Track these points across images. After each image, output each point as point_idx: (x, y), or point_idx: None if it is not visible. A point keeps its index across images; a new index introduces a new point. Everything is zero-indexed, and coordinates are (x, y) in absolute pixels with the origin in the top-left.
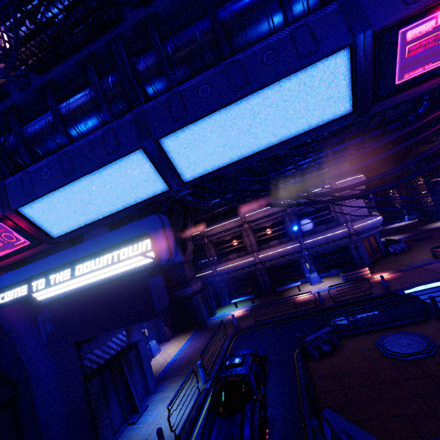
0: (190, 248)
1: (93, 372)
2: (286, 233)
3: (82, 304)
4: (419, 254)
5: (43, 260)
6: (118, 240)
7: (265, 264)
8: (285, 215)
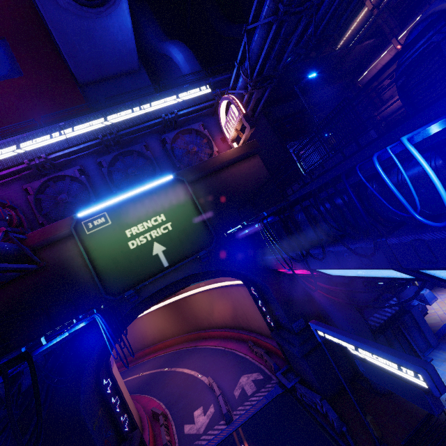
0: None
1: (377, 329)
2: None
3: (380, 374)
4: None
5: (349, 339)
6: (396, 362)
7: None
8: None
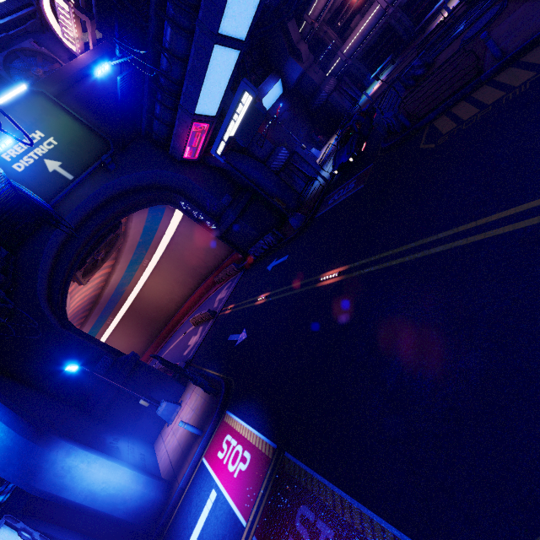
0: (304, 51)
1: (279, 172)
2: None
3: (244, 128)
4: None
5: (224, 123)
6: (238, 99)
7: (397, 2)
8: None
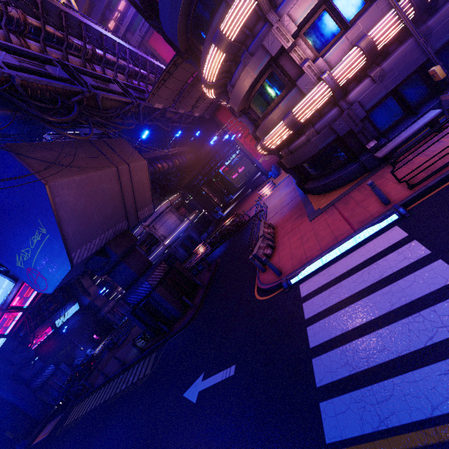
0: (93, 290)
1: (40, 387)
2: None
3: None
4: None
5: None
6: None
7: None
8: None
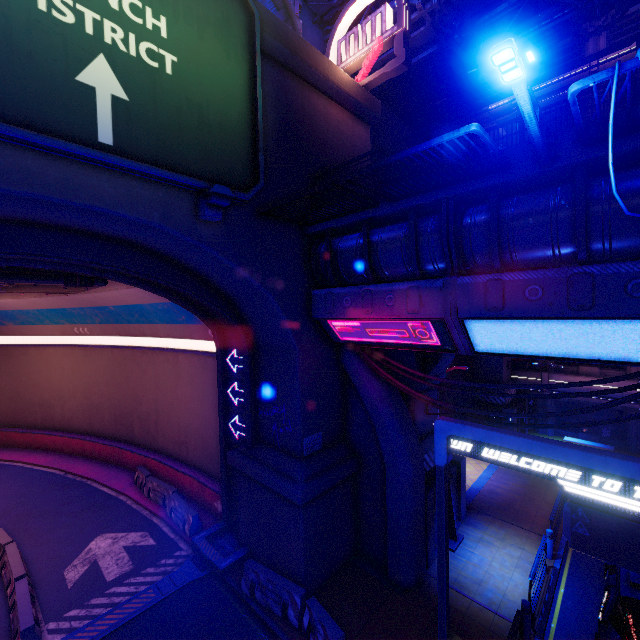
0: None
1: None
2: None
3: None
4: None
5: (597, 456)
6: None
7: None
8: None
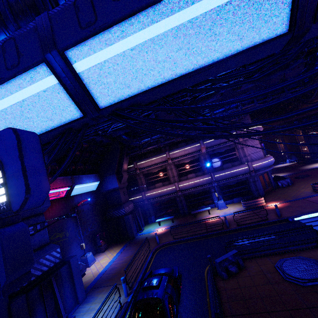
0: (125, 177)
1: (22, 290)
2: (200, 168)
3: None
4: (301, 188)
5: None
6: None
7: (184, 192)
8: (201, 154)
